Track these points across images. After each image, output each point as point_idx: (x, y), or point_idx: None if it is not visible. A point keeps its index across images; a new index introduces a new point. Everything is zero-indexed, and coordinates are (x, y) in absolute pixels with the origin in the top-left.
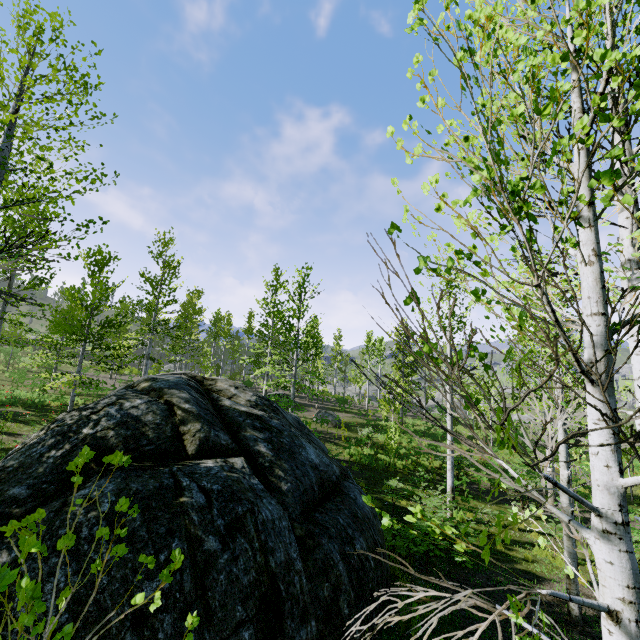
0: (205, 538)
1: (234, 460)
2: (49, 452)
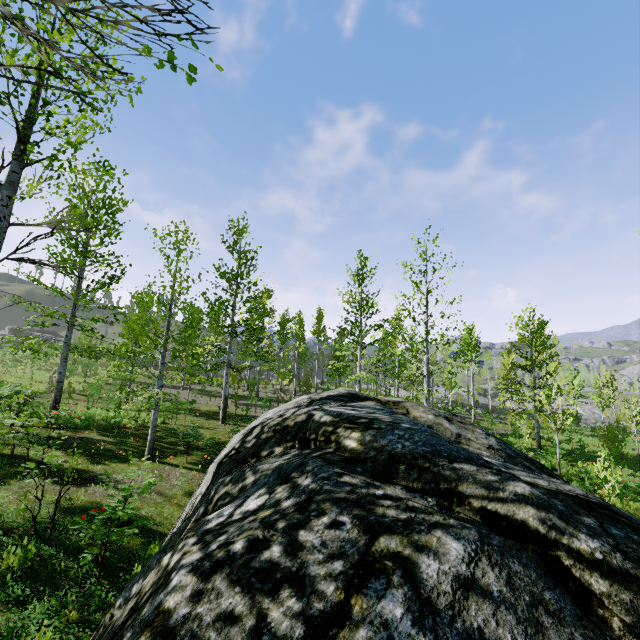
0: None
1: None
2: None
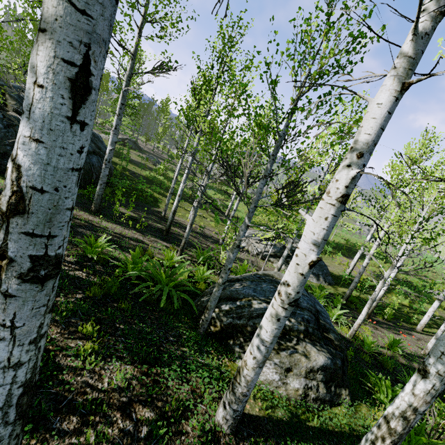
0: None
1: None
2: None
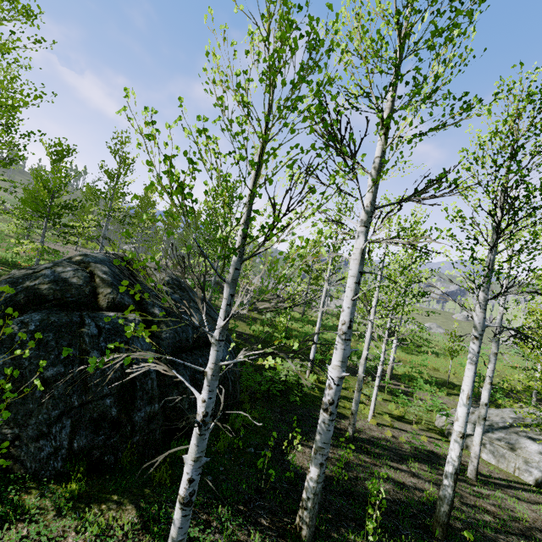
0: (91, 351)
1: (130, 315)
2: (2, 293)
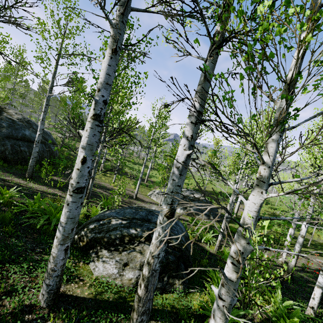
0: None
1: None
2: None
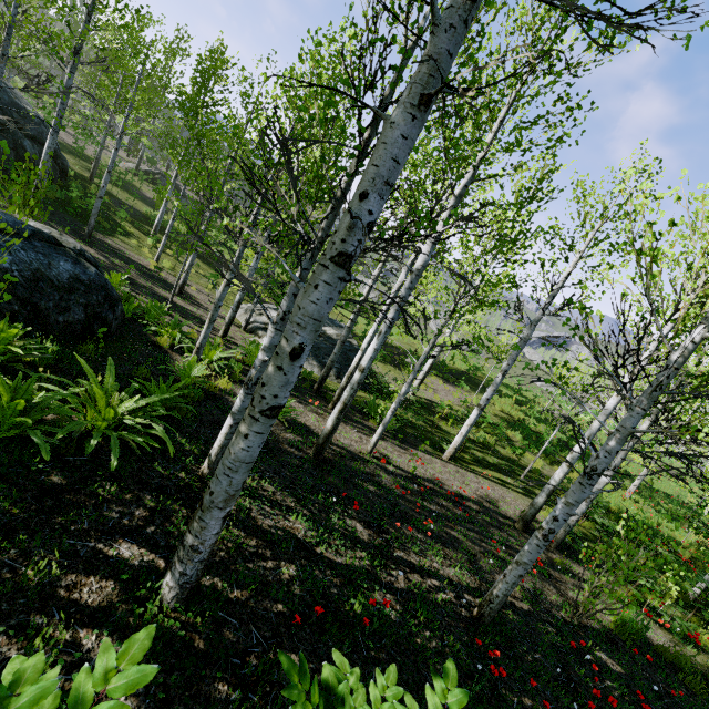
0: None
1: None
2: None
